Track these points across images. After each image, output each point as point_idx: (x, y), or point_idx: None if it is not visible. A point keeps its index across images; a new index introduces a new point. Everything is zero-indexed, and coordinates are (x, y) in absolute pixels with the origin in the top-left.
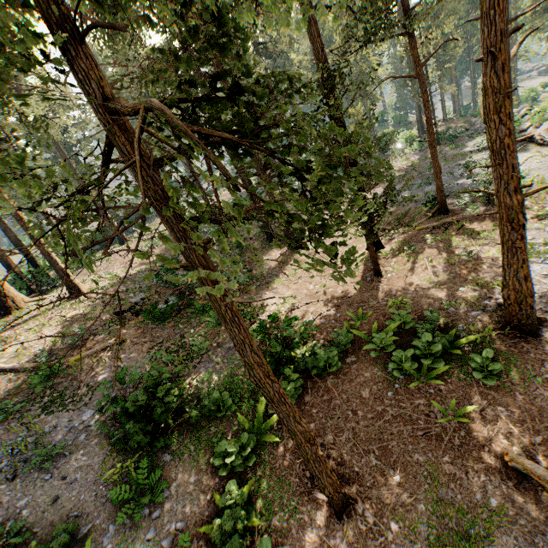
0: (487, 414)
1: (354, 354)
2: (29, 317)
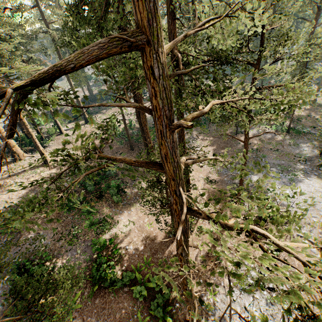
0: None
1: (129, 287)
2: (21, 170)
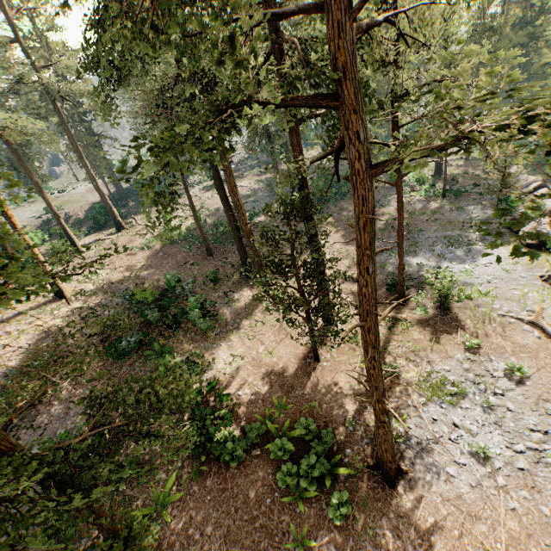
0: (322, 550)
1: (260, 448)
2: (14, 314)
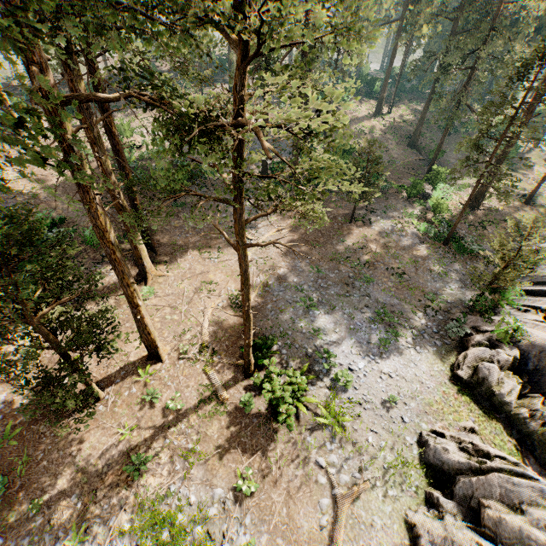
0: None
1: None
2: None
